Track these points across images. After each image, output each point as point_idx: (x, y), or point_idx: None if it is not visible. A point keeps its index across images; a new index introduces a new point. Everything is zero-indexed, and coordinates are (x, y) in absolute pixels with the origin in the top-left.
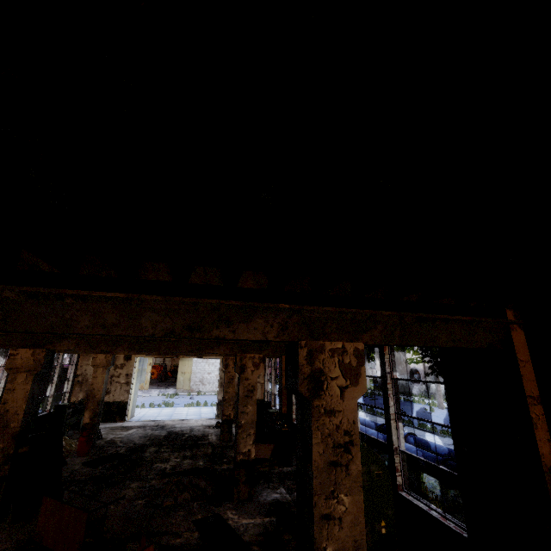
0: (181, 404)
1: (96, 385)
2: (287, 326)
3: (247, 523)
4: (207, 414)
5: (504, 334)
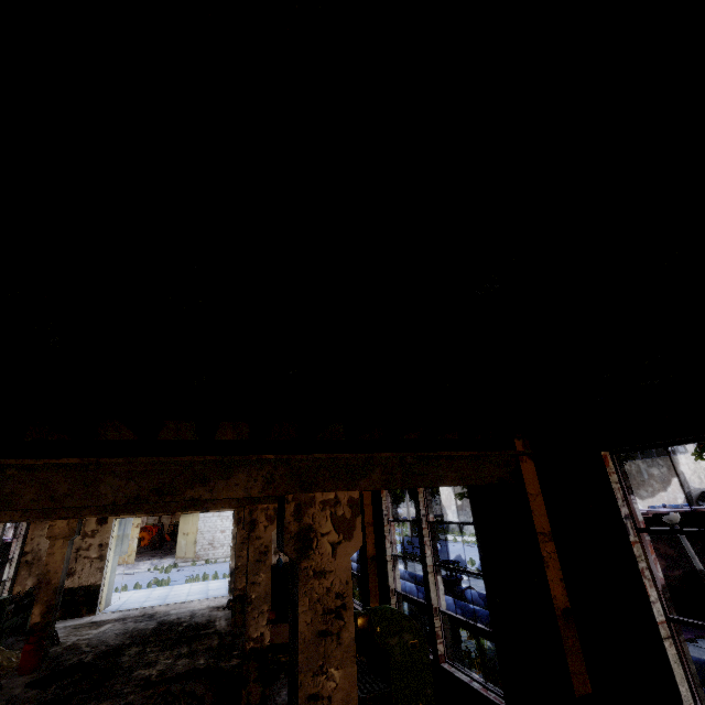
0: (181, 579)
1: (53, 565)
2: (273, 479)
3: None
4: (217, 590)
5: (515, 466)
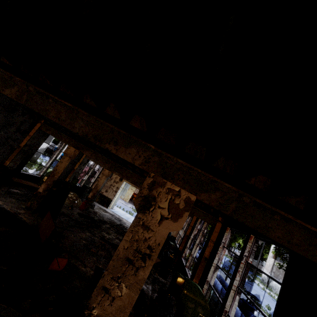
0: None
1: (100, 183)
2: (149, 161)
3: None
4: None
5: None
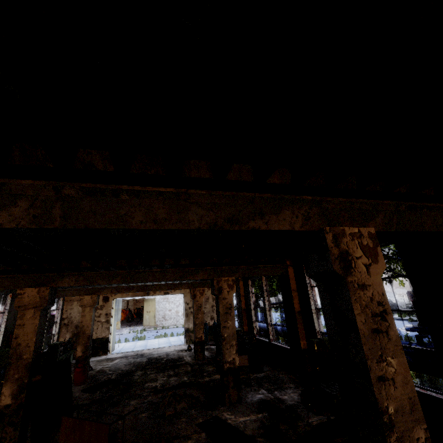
0: (151, 337)
1: (85, 322)
2: (309, 217)
3: (244, 421)
4: (176, 342)
5: None
